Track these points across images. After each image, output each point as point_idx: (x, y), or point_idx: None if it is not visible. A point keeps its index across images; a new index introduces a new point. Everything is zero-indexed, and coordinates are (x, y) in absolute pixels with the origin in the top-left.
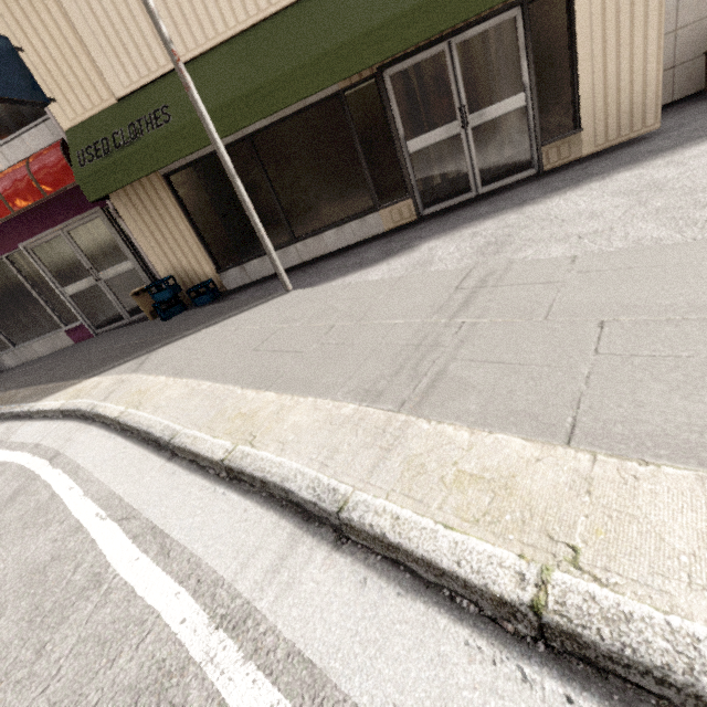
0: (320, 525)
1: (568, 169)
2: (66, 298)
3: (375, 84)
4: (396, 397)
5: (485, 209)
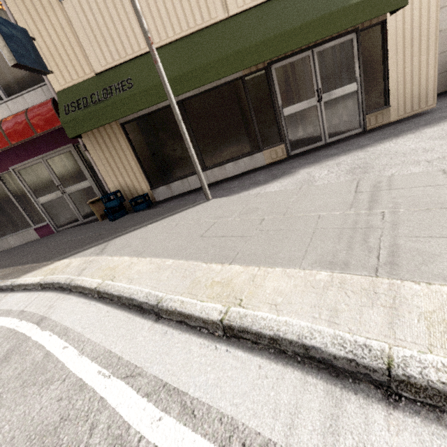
0: (355, 381)
1: (381, 129)
2: (38, 206)
3: (264, 73)
4: (364, 265)
5: (334, 151)
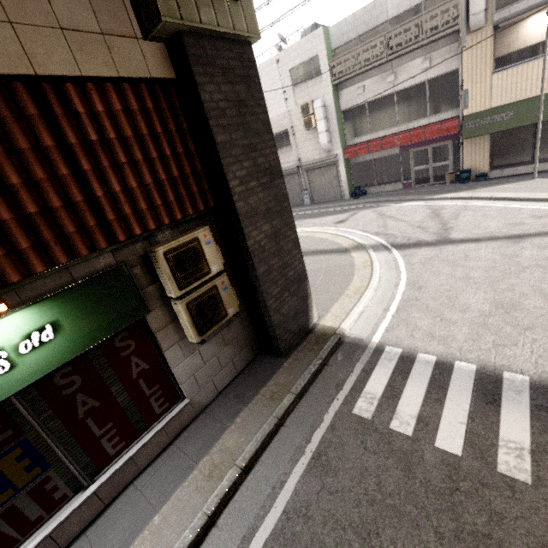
0: None
1: None
2: (412, 171)
3: None
4: None
5: None
